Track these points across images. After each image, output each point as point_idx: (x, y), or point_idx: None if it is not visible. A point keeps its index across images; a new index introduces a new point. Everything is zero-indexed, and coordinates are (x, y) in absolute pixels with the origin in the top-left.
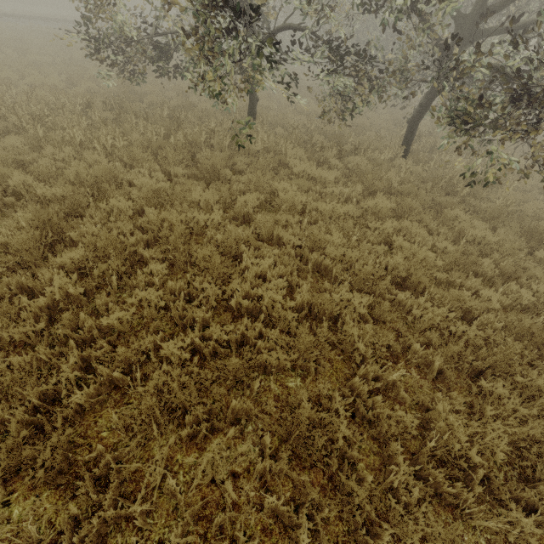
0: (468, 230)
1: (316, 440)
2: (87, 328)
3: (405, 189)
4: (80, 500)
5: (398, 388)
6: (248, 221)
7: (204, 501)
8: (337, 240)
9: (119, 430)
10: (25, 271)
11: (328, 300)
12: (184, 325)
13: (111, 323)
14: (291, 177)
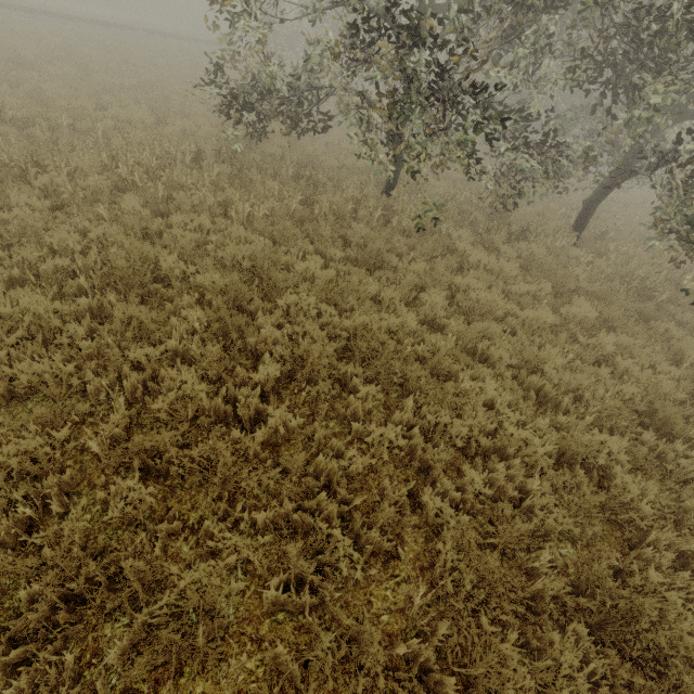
0: (690, 351)
1: (651, 634)
2: (324, 474)
3: (600, 292)
4: None
5: (686, 560)
6: (431, 324)
7: None
8: (557, 360)
9: (399, 613)
10: (209, 388)
11: (582, 443)
12: (418, 469)
13: (353, 468)
14: (464, 267)
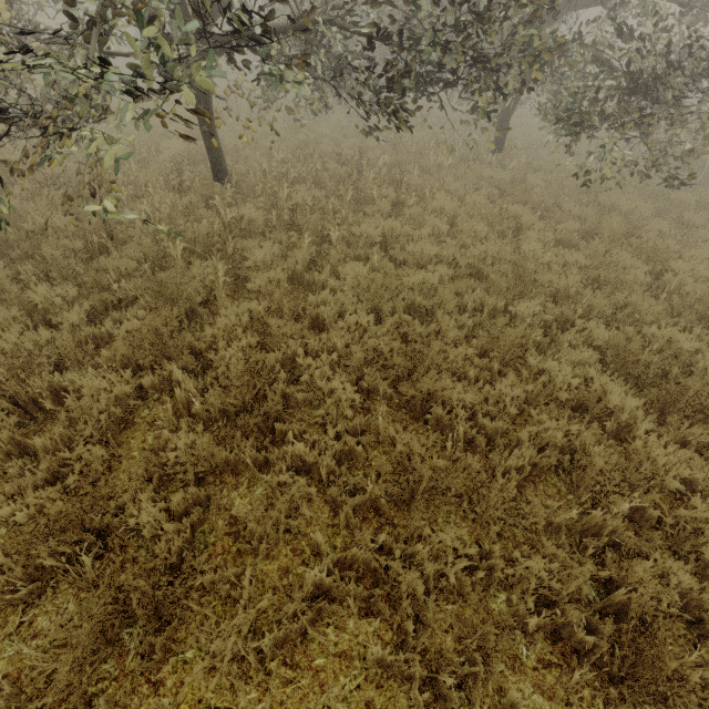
0: None
1: None
2: None
3: (27, 246)
4: None
5: None
6: None
7: None
8: None
9: None
10: None
11: None
12: None
13: None
14: None
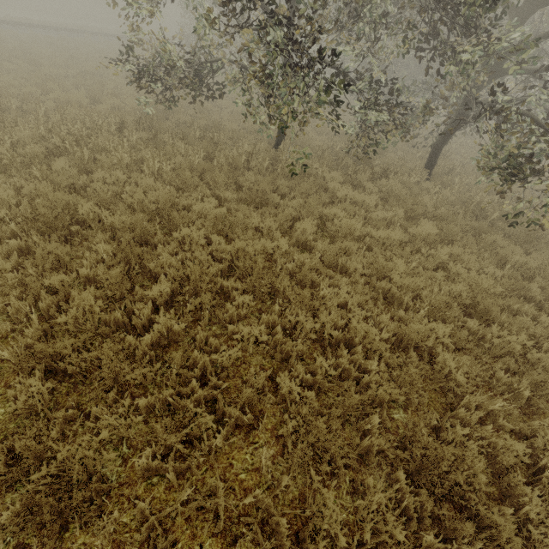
0: (511, 256)
1: (453, 475)
2: (199, 366)
3: (442, 214)
4: (249, 547)
5: (495, 417)
6: (304, 247)
7: (366, 542)
8: (401, 268)
9: (255, 471)
10: (113, 305)
11: (414, 330)
12: (282, 359)
13: (223, 360)
14: (334, 201)
